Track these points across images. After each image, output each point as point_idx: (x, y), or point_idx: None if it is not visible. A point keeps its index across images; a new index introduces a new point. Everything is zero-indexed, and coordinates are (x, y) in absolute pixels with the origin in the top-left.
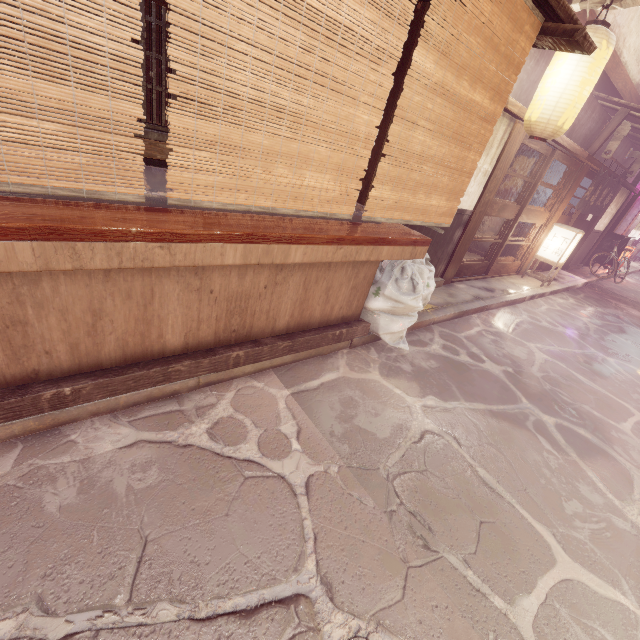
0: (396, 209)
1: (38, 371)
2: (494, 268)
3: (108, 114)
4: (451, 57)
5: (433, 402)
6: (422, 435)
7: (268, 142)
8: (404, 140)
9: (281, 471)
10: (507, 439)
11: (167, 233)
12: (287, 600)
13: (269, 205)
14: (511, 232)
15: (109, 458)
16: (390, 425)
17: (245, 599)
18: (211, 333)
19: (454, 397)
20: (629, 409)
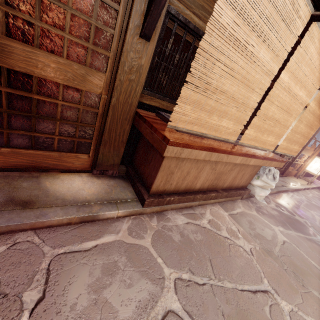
0: (284, 149)
1: (165, 190)
2: (286, 172)
3: (242, 120)
4: (319, 102)
5: (282, 229)
6: (283, 242)
7: (267, 127)
8: (297, 127)
9: (240, 244)
10: (318, 251)
11: (230, 151)
12: (264, 291)
13: (256, 145)
14: (297, 157)
15: (183, 226)
16: (270, 235)
17: (250, 287)
18: (207, 185)
19: (289, 228)
20: None
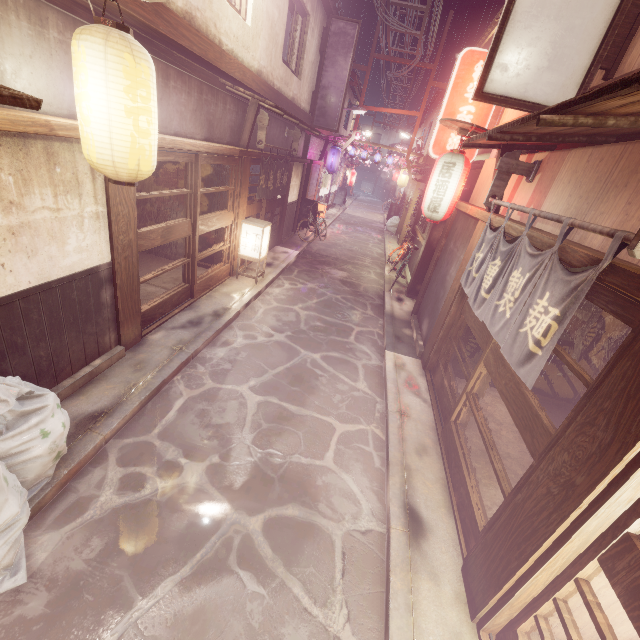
0: None
1: None
2: (199, 287)
3: None
4: None
5: None
6: None
7: None
8: None
9: None
10: (200, 630)
11: None
12: None
13: None
14: (196, 249)
15: None
16: None
17: None
18: None
19: (124, 606)
20: (332, 425)
